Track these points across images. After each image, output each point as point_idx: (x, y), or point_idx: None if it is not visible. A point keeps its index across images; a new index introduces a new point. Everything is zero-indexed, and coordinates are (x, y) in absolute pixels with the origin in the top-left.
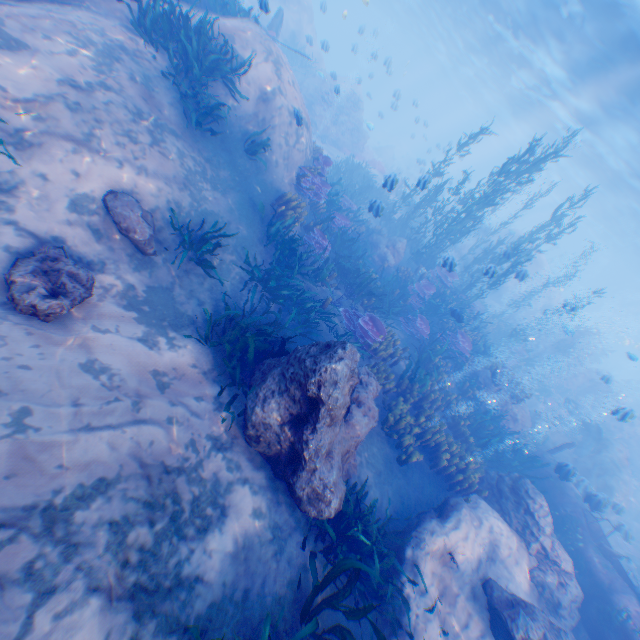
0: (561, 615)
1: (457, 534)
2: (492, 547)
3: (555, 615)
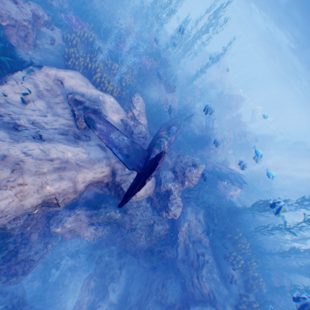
0: (133, 138)
1: (65, 73)
2: (100, 101)
3: (131, 138)
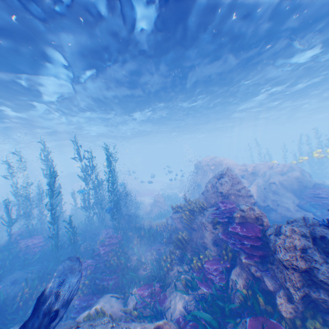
0: None
1: None
2: None
3: None
